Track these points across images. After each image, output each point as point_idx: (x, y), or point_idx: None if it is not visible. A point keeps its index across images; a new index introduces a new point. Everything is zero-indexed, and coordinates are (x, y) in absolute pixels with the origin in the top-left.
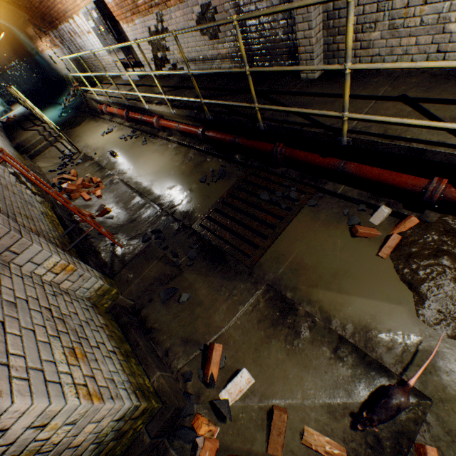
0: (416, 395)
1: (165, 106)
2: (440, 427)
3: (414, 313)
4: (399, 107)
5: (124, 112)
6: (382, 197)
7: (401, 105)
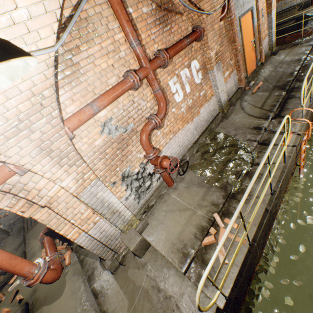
0: None
1: None
2: None
3: None
4: None
5: None
6: None
7: None
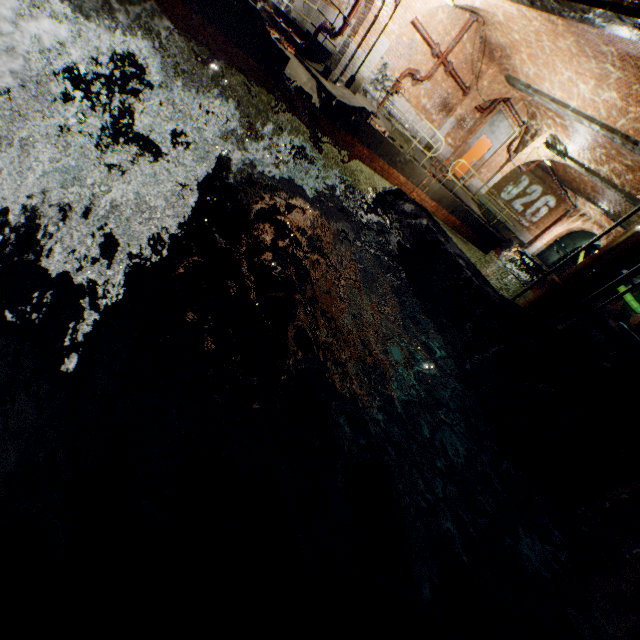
0: None
1: None
2: None
3: None
4: None
5: None
6: (285, 40)
7: None
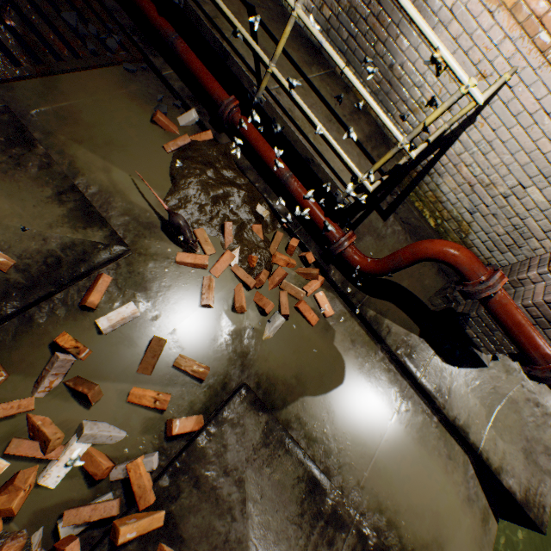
0: (119, 242)
1: None
2: (128, 269)
3: (163, 199)
4: (242, 12)
5: None
6: (199, 104)
7: (245, 12)
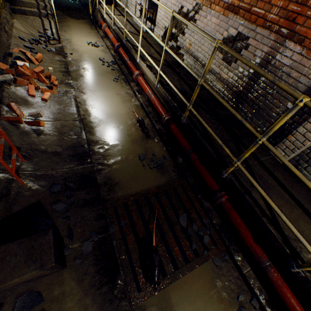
0: None
1: (153, 75)
2: None
3: None
4: None
5: (117, 43)
6: (276, 310)
7: None
